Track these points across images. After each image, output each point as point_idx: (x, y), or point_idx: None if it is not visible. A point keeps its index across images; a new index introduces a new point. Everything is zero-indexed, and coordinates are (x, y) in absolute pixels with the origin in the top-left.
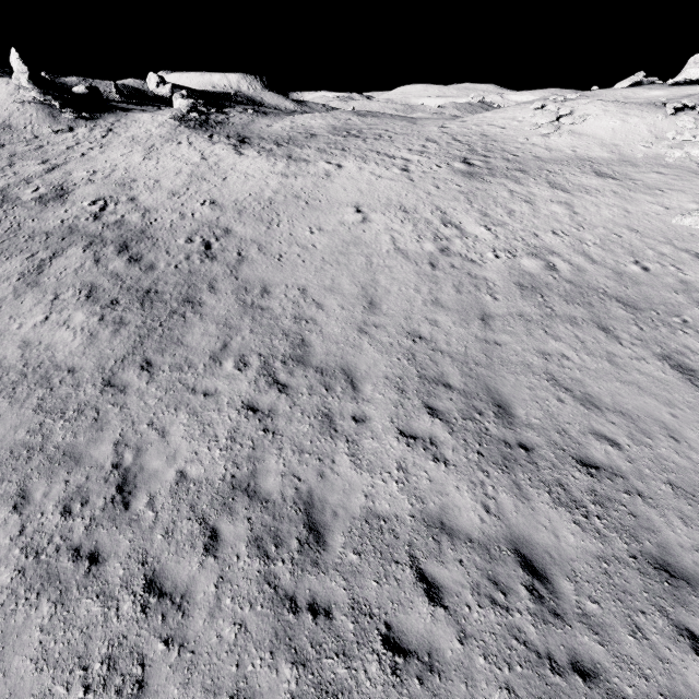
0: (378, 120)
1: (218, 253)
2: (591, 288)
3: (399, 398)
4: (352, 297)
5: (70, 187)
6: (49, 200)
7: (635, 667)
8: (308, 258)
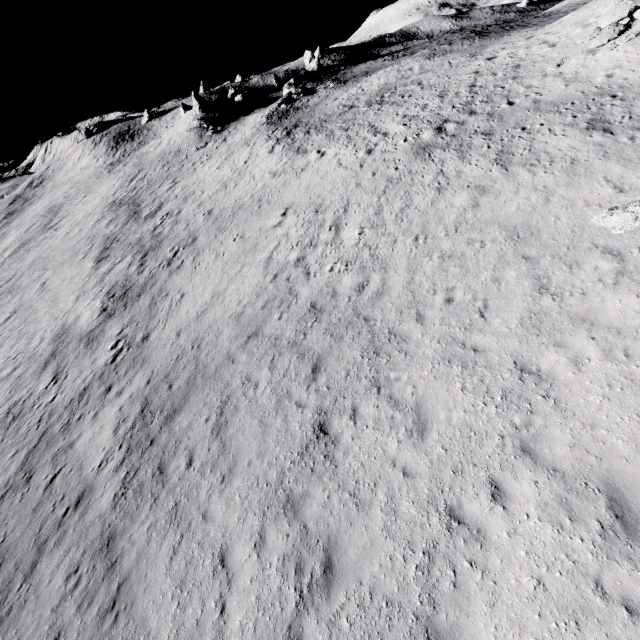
0: (439, 61)
1: (174, 261)
2: (365, 319)
3: (143, 387)
4: (199, 304)
5: (164, 204)
6: (149, 217)
7: (49, 561)
8: (210, 266)
